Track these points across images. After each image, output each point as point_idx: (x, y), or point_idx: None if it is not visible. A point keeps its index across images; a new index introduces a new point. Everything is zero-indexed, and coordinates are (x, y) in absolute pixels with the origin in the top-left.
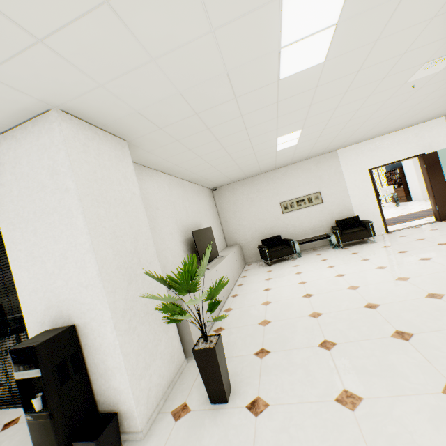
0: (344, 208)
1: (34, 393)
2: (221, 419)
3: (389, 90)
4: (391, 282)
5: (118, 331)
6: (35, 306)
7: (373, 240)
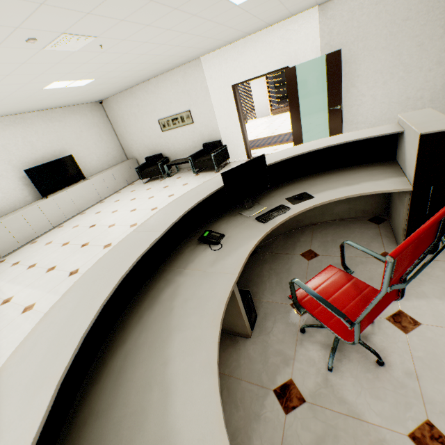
0: (212, 130)
1: None
2: None
3: (72, 55)
4: (126, 227)
5: None
6: None
7: (216, 170)
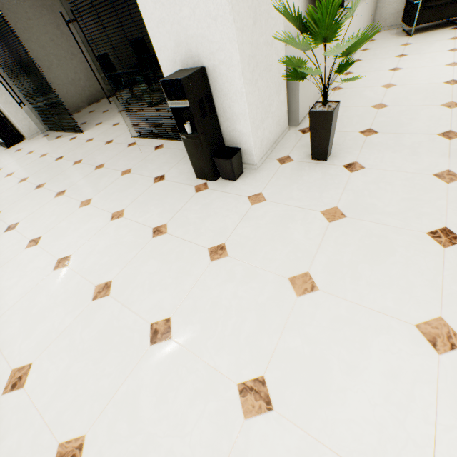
0: None
1: (182, 122)
2: (319, 169)
3: None
4: None
5: (245, 79)
6: (165, 43)
7: None
